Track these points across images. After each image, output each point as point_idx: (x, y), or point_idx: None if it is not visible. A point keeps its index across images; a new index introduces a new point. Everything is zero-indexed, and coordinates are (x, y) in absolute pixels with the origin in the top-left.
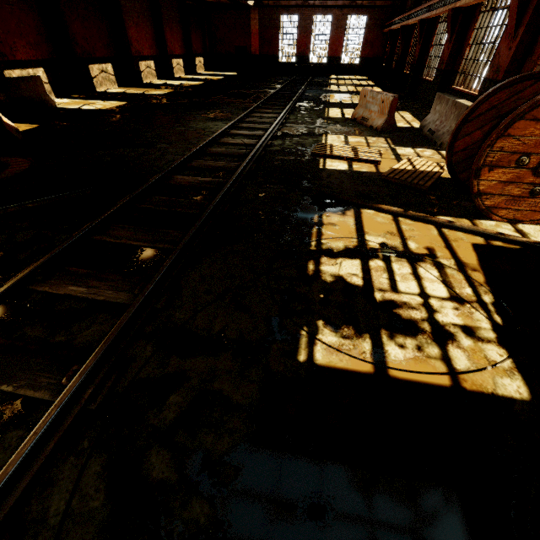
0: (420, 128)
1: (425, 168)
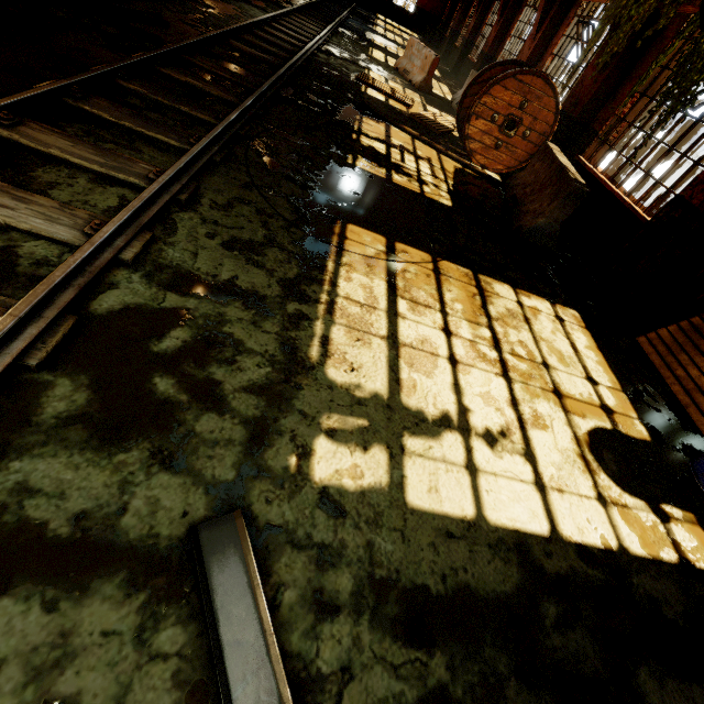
0: (451, 101)
1: (443, 123)
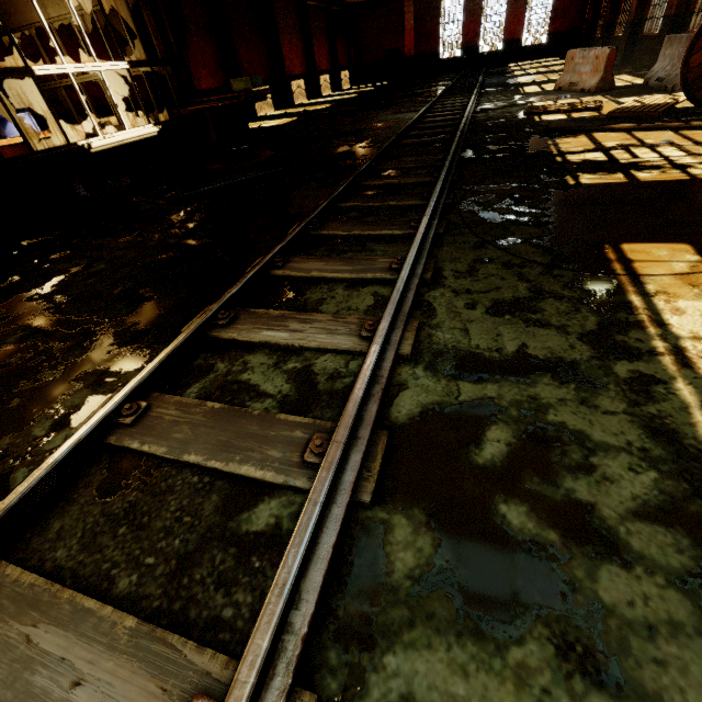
0: (645, 82)
1: (656, 102)
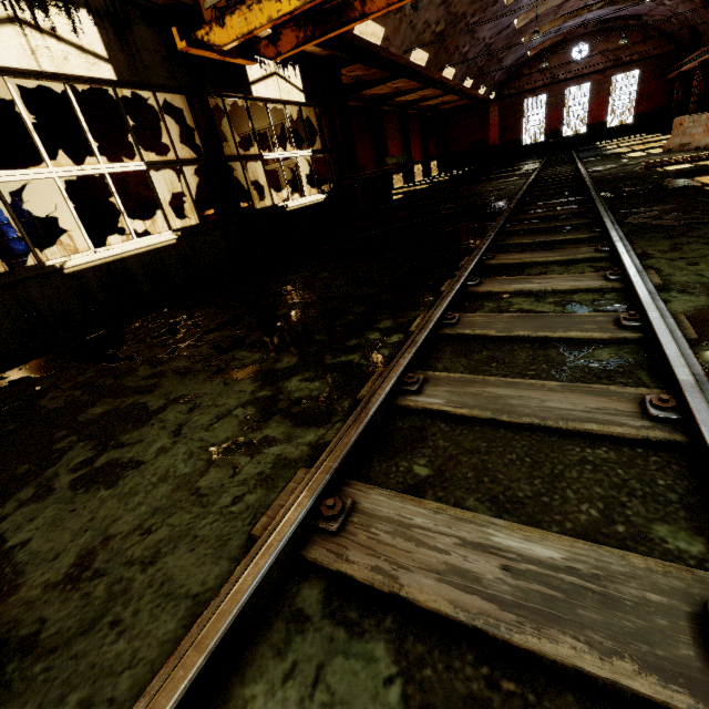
0: None
1: None
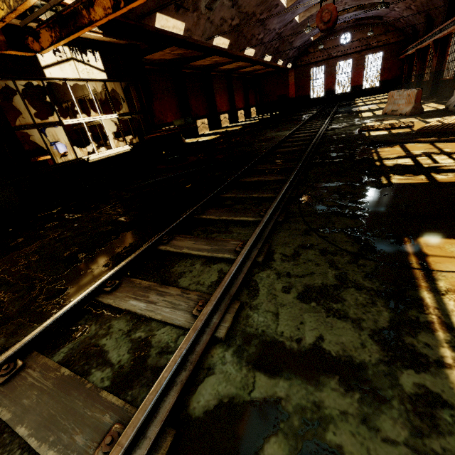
0: (446, 107)
1: (453, 122)
